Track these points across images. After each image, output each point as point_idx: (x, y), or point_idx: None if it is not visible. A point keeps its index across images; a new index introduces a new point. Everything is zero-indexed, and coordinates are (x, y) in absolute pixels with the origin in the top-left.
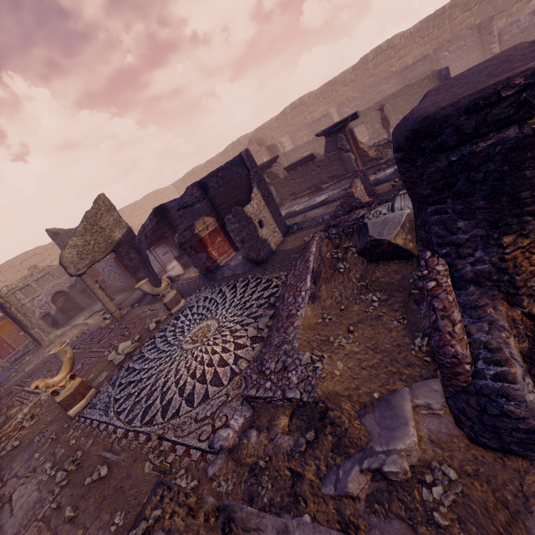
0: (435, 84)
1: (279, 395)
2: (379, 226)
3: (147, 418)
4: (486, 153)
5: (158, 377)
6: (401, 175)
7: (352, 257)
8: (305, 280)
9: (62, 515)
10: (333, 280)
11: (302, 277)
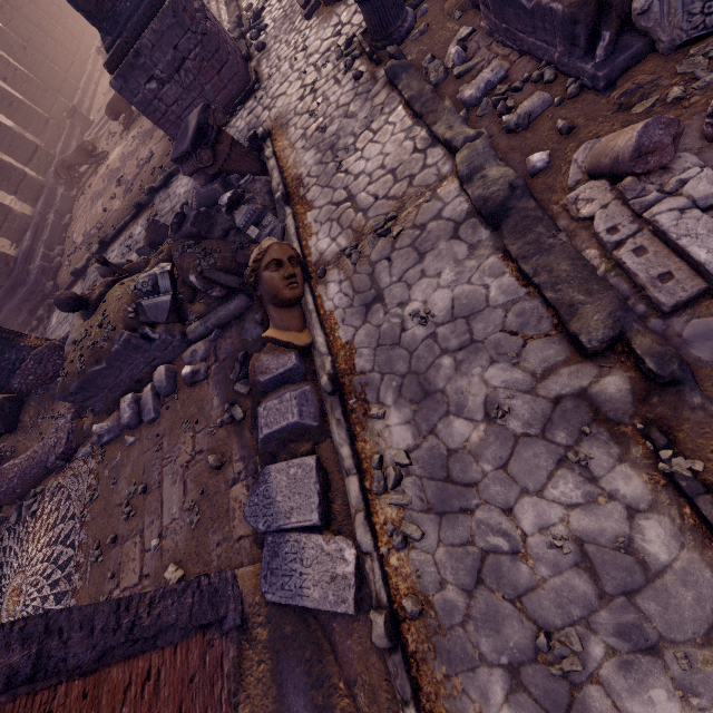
0: None
1: (69, 424)
2: None
3: (71, 552)
4: None
5: (41, 604)
6: None
7: (7, 446)
8: (6, 467)
9: (116, 554)
10: (19, 454)
11: (2, 472)
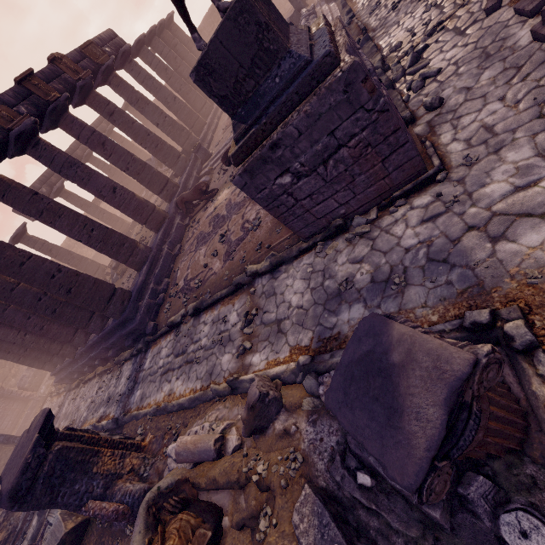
0: (3, 446)
1: None
2: (53, 538)
3: None
4: (51, 467)
5: None
6: (28, 510)
7: None
8: None
9: None
10: None
11: None
